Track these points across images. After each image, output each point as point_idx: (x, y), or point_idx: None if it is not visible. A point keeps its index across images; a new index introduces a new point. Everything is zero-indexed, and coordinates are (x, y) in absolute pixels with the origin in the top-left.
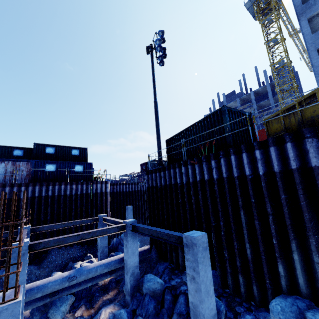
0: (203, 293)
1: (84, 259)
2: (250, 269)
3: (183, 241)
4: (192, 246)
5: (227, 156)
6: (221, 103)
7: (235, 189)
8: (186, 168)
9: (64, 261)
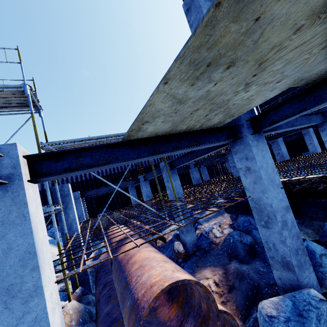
0: (316, 146)
1: None
2: None
3: (302, 134)
4: (307, 133)
5: None
6: None
7: None
8: None
9: None
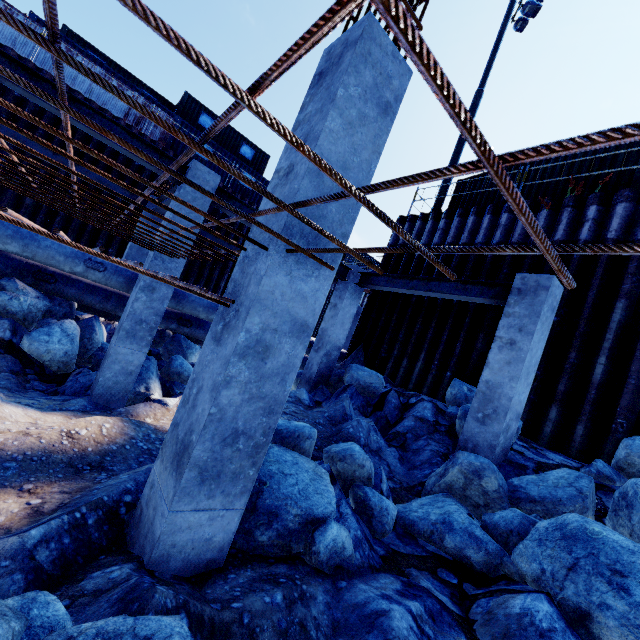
0: (524, 368)
1: None
2: (586, 398)
3: (512, 286)
4: (535, 292)
5: (635, 203)
6: None
7: (624, 263)
8: (512, 218)
9: None
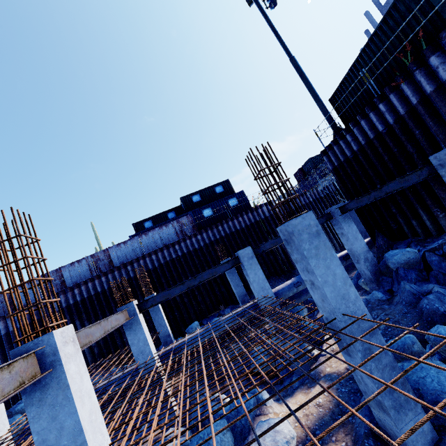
0: None
1: None
2: None
3: (433, 165)
4: None
5: None
6: (384, 8)
7: None
8: (386, 103)
9: None
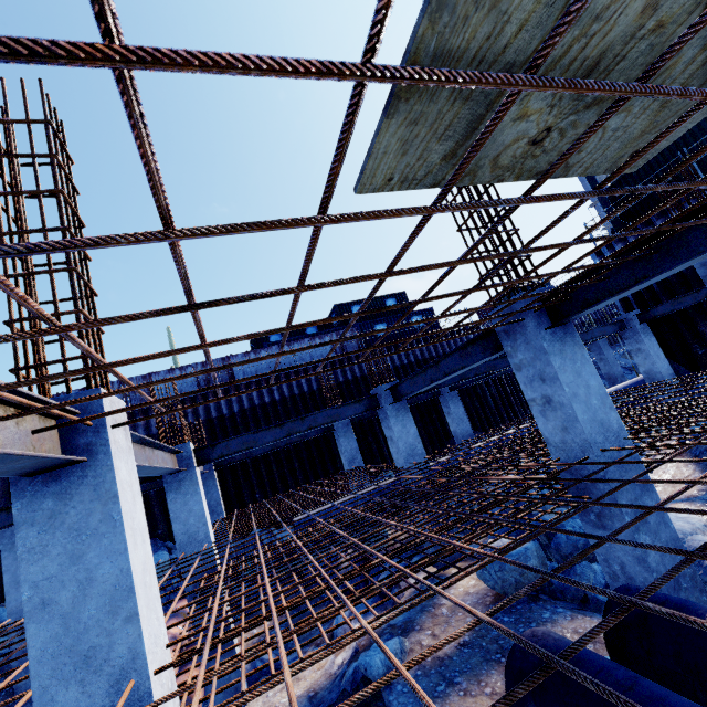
0: None
1: None
2: None
3: None
4: None
5: None
6: None
7: None
8: None
9: None
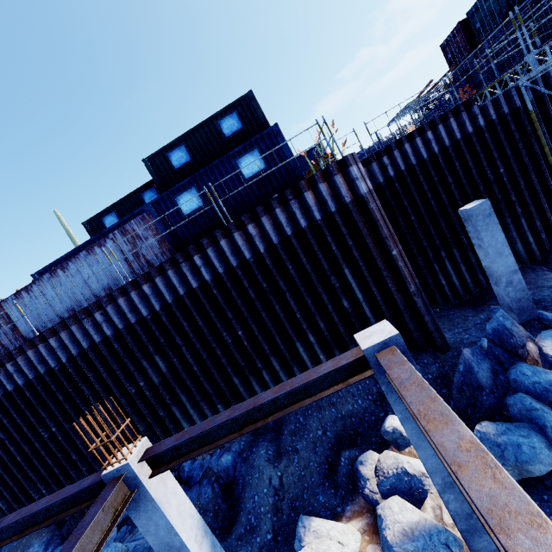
0: None
1: (382, 420)
2: None
3: None
4: None
5: None
6: None
7: None
8: None
9: (329, 429)
